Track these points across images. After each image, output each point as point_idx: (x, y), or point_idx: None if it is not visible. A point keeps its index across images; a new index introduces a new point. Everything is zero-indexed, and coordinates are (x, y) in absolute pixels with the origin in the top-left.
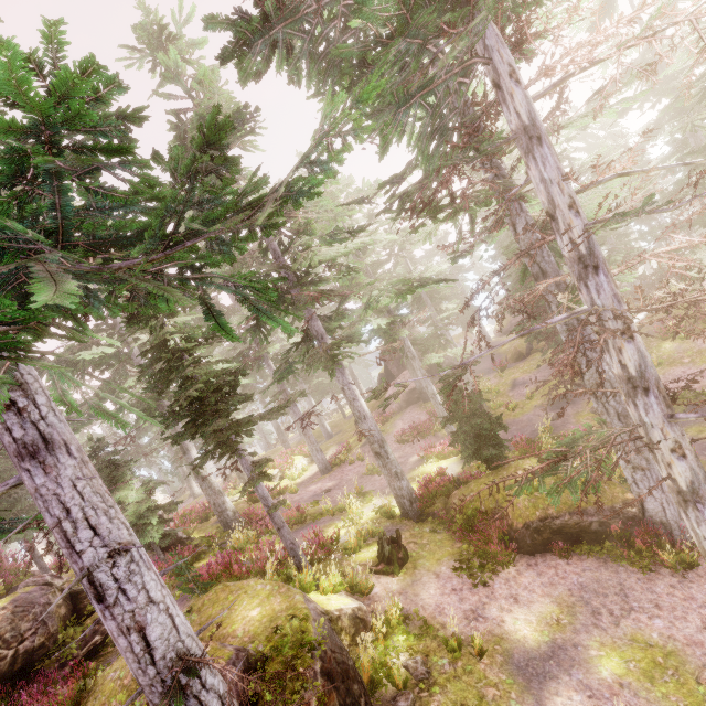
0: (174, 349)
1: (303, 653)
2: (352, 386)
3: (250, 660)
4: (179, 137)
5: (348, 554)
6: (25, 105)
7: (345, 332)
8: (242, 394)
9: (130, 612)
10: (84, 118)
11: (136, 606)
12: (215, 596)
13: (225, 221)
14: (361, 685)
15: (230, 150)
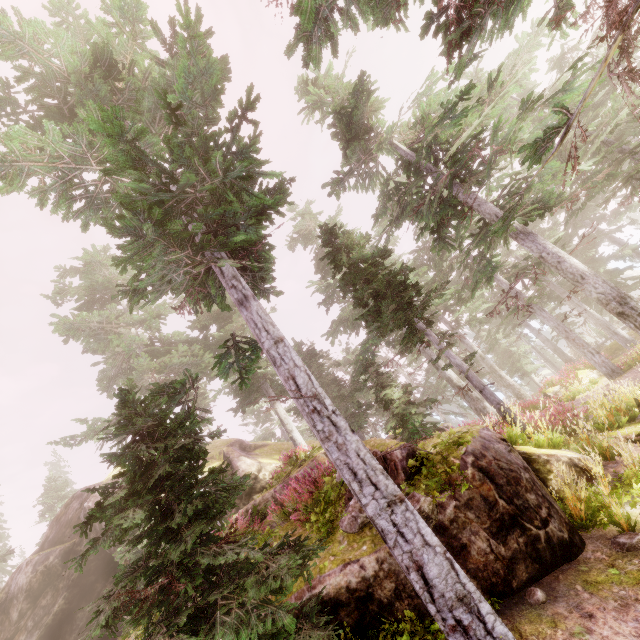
0: (358, 270)
1: (457, 450)
2: (551, 250)
3: (415, 450)
4: (341, 139)
5: (599, 429)
6: (111, 133)
7: (525, 199)
8: (416, 287)
9: (286, 371)
10: (123, 126)
11: (287, 368)
12: (431, 440)
13: (185, 131)
14: (542, 499)
15: (368, 120)
